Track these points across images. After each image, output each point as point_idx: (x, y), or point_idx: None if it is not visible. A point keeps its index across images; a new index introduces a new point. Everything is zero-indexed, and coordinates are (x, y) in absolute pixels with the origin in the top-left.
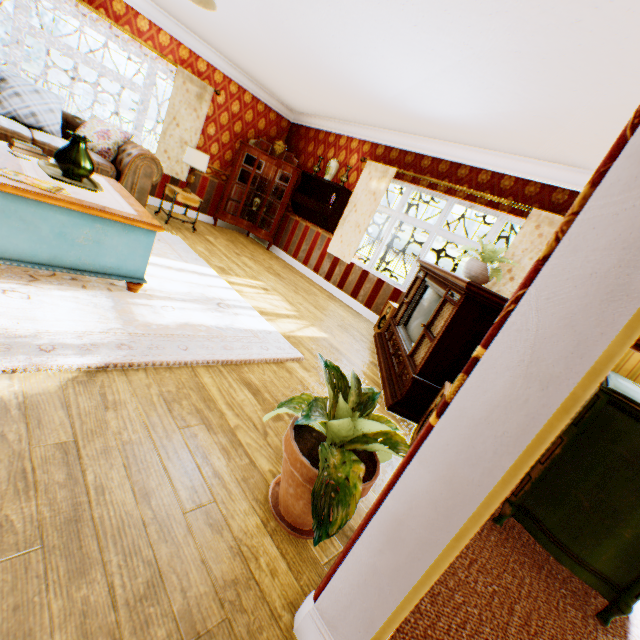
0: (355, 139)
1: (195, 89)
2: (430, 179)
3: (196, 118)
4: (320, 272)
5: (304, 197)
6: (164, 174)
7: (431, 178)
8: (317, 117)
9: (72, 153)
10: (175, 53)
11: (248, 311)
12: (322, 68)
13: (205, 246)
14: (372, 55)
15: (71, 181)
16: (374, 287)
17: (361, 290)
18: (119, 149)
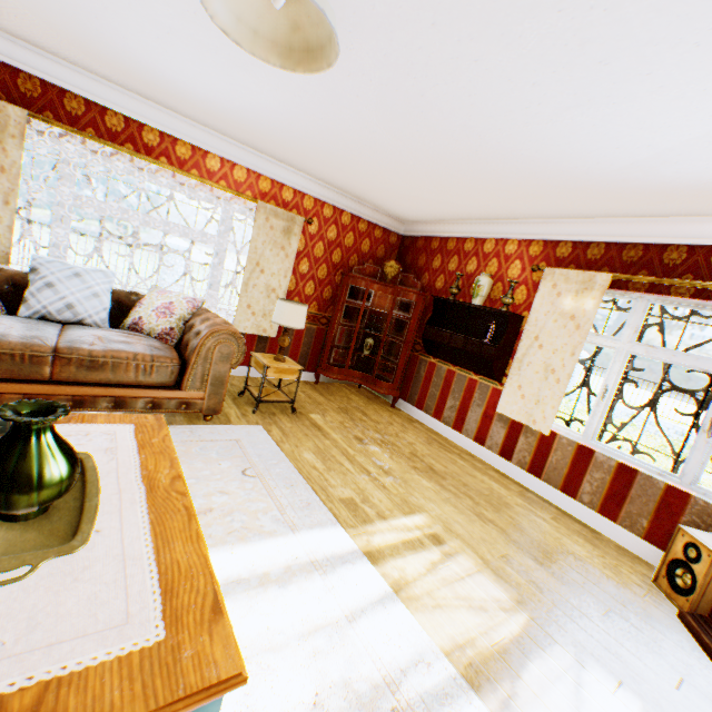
0: (510, 240)
1: (281, 223)
2: (701, 283)
3: (284, 257)
4: (488, 443)
5: (442, 332)
6: (248, 333)
7: (697, 280)
8: (441, 222)
9: (3, 465)
10: (253, 187)
11: (457, 708)
12: (478, 152)
13: (313, 443)
14: (626, 93)
15: (5, 532)
16: (613, 478)
17: (583, 482)
18: (185, 325)
